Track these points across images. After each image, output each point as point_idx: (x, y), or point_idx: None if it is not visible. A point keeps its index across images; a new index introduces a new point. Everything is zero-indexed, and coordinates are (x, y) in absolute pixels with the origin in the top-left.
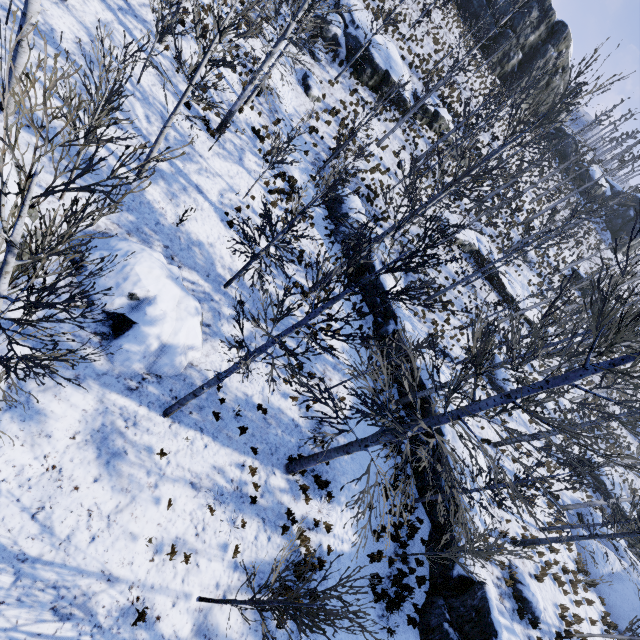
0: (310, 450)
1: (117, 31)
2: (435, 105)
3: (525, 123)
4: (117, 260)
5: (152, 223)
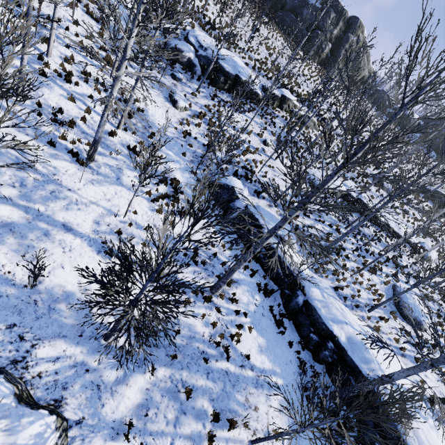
0: None
1: None
2: (281, 91)
3: (441, 70)
4: None
5: None
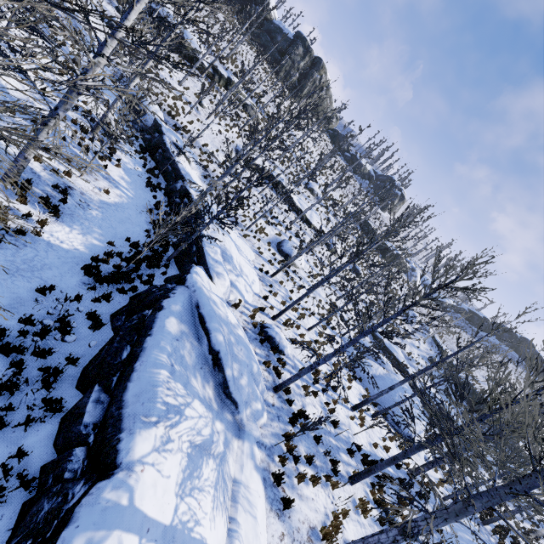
0: (46, 190)
1: None
2: (228, 74)
3: None
4: None
5: None
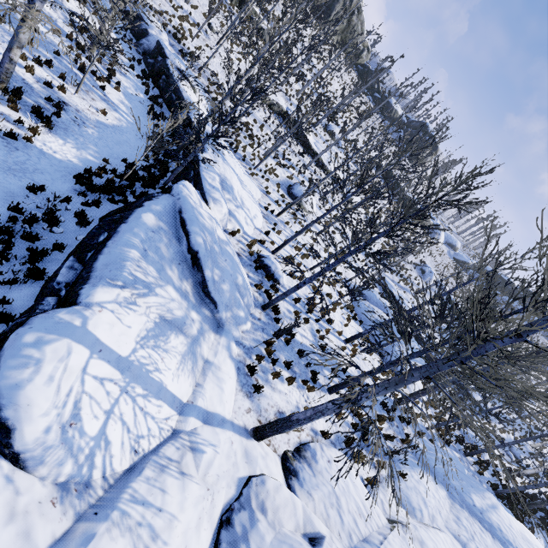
0: (39, 102)
1: None
2: None
3: None
4: None
5: None
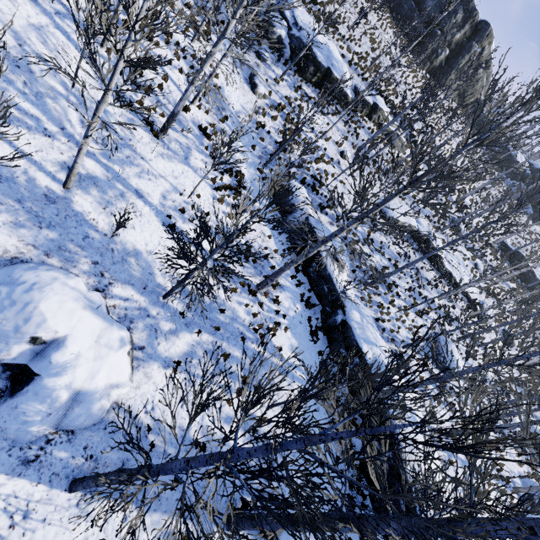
0: (256, 487)
1: (52, 35)
2: (374, 98)
3: (496, 122)
4: (18, 297)
5: (79, 238)
